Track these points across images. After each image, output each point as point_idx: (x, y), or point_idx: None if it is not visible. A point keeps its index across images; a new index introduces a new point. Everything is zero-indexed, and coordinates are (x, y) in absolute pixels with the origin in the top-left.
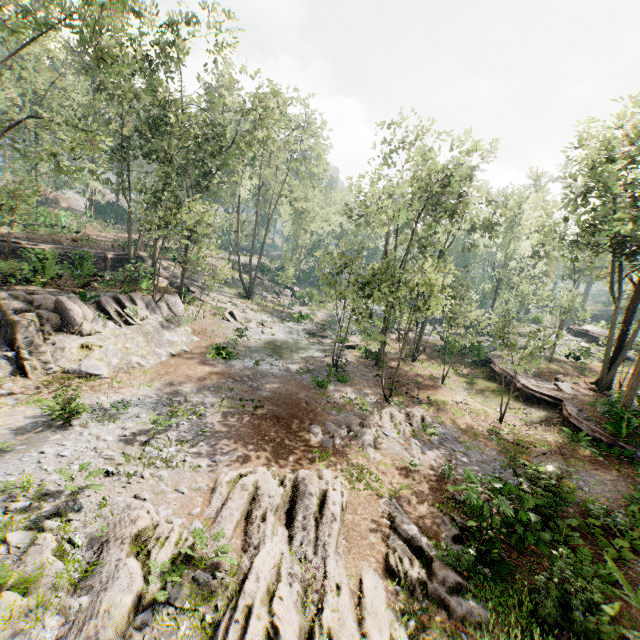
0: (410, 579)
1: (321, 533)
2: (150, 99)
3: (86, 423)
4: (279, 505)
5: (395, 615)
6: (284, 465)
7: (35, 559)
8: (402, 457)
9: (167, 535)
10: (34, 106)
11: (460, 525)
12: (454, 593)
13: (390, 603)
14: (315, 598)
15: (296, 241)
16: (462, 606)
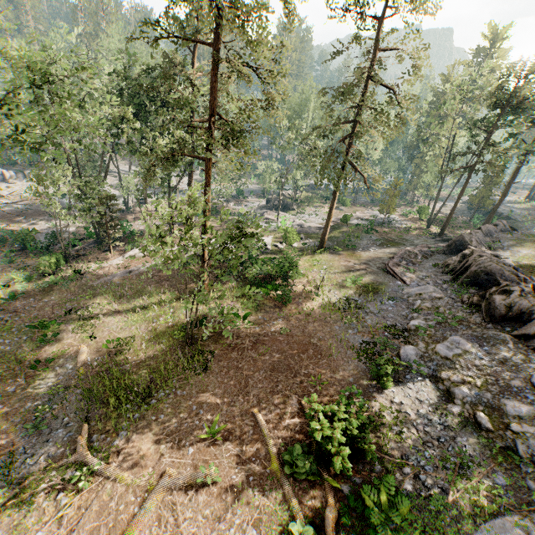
0: None
1: None
2: None
3: None
4: None
5: None
6: None
7: None
8: (31, 228)
9: None
10: None
11: None
12: None
13: None
14: None
15: None
16: None
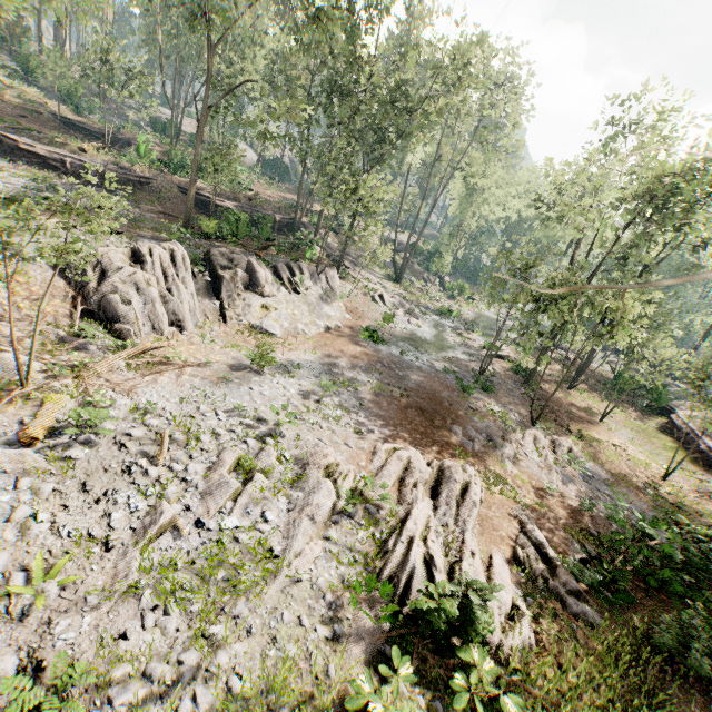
0: (534, 572)
1: (462, 512)
2: (348, 57)
3: (274, 373)
4: (427, 481)
5: (516, 589)
6: (428, 452)
7: (265, 459)
8: (540, 479)
9: (346, 473)
10: (232, 55)
11: (590, 552)
12: (572, 596)
13: (513, 581)
14: (453, 553)
15: (459, 224)
16: (578, 607)
